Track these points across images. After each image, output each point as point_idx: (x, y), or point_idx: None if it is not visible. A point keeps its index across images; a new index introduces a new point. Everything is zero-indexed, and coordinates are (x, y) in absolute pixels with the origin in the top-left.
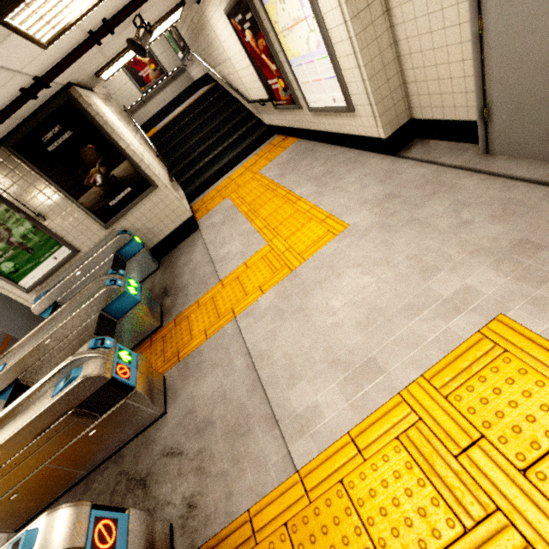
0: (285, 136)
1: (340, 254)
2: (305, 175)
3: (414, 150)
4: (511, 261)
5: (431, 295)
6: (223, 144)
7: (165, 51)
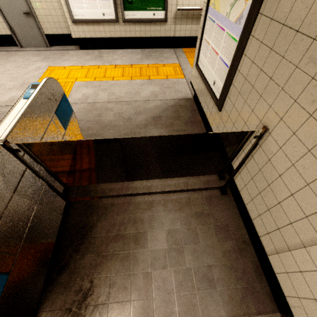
0: None
1: None
2: None
3: None
4: (45, 61)
5: (30, 70)
6: None
7: None
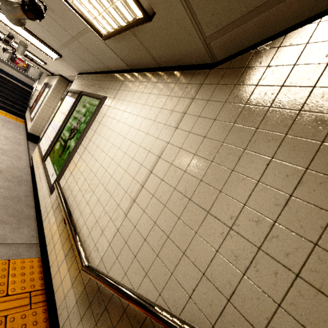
0: (24, 122)
1: None
2: (4, 123)
3: (32, 143)
4: None
5: None
6: (2, 99)
7: (36, 71)
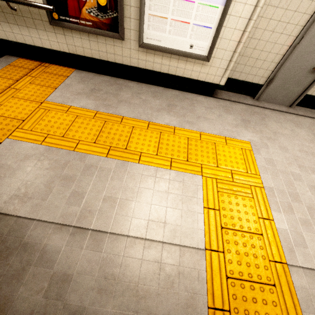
0: (39, 61)
1: (272, 161)
2: (147, 106)
3: (220, 95)
4: None
5: None
6: None
7: None
